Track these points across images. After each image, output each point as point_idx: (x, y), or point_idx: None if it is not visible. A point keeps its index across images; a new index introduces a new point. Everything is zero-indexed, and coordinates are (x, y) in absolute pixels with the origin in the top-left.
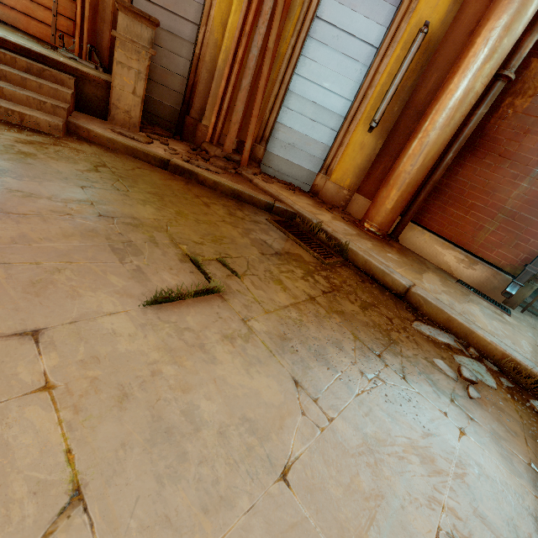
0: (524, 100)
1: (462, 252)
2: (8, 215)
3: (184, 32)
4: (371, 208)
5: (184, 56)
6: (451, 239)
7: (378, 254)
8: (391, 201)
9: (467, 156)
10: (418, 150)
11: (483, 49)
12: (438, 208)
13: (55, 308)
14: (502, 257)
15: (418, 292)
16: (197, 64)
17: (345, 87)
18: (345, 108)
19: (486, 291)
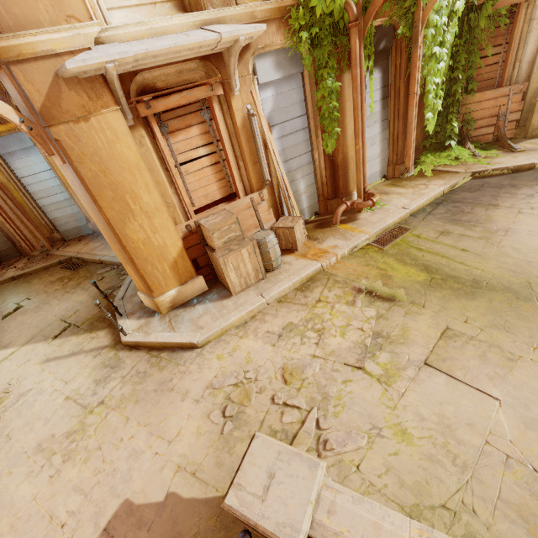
0: None
1: None
2: None
3: None
4: None
5: None
6: None
7: (102, 250)
8: None
9: None
10: None
11: None
12: None
13: None
14: None
15: (101, 259)
16: (0, 227)
17: (58, 189)
18: (67, 195)
19: None
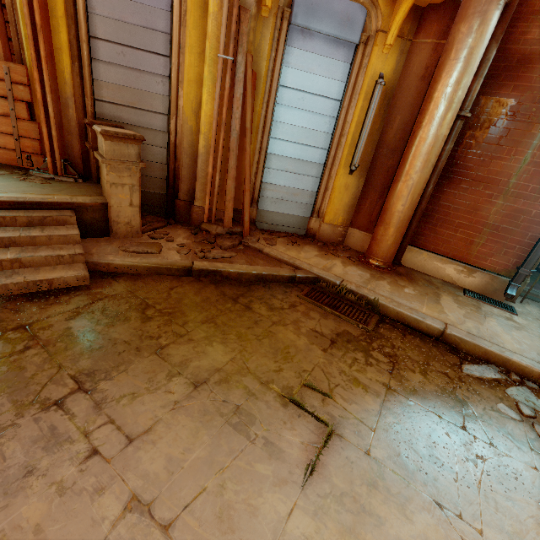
0: (483, 132)
1: (460, 264)
2: (141, 438)
3: (154, 123)
4: (373, 245)
5: (159, 145)
6: (448, 256)
7: (400, 296)
8: (391, 237)
9: (445, 183)
10: (405, 192)
11: (443, 102)
12: (430, 231)
13: (253, 539)
14: (496, 264)
15: (452, 333)
16: (174, 150)
17: (318, 139)
18: (323, 156)
19: (488, 293)
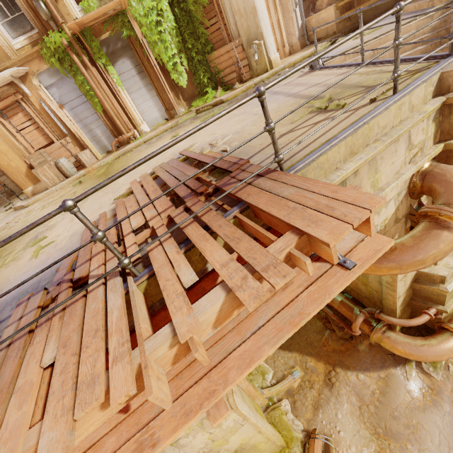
0: None
1: None
2: None
3: None
4: None
5: None
6: None
7: None
8: None
9: None
10: None
11: None
12: None
13: None
14: None
15: None
16: None
17: None
18: None
19: None
